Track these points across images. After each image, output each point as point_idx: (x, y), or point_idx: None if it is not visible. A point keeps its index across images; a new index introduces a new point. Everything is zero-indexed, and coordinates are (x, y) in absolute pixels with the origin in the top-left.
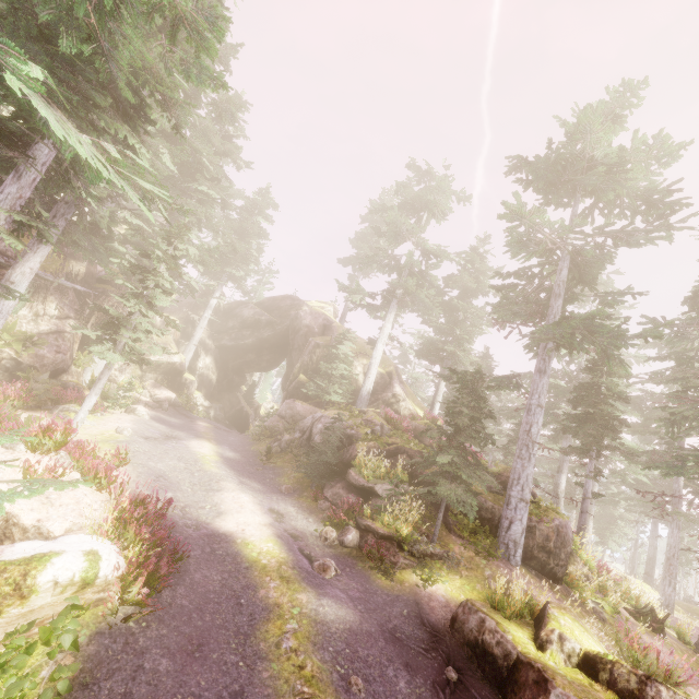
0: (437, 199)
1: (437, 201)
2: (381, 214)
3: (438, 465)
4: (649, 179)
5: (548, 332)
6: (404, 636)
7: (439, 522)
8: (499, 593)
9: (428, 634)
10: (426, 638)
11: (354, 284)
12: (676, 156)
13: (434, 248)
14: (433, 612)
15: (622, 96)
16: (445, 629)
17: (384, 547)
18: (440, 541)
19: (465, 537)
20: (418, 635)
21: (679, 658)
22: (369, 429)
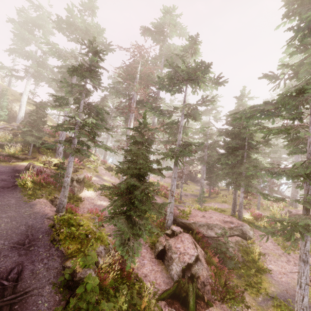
0: (44, 23)
1: (44, 25)
2: (14, 24)
3: (26, 132)
4: (101, 39)
5: (61, 88)
6: (4, 171)
7: (31, 150)
8: (42, 160)
9: (14, 170)
10: (12, 171)
11: (14, 63)
12: (102, 33)
13: (46, 50)
14: (20, 168)
15: (91, 2)
16: (22, 170)
17: (7, 158)
18: (34, 156)
19: (44, 154)
20: (10, 171)
21: (111, 173)
22: (10, 128)
